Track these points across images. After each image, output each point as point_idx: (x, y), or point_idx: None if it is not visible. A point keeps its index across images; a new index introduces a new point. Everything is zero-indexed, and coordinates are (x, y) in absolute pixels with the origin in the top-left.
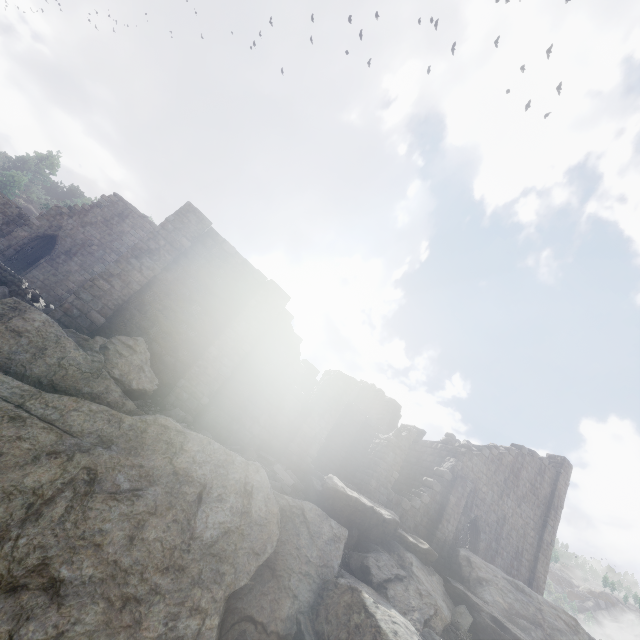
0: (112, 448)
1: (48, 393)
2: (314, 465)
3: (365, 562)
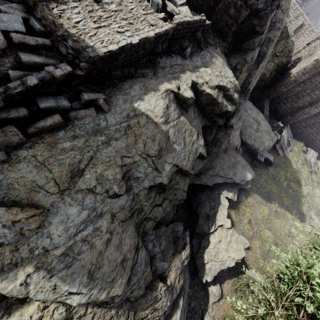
0: (264, 61)
1: (258, 69)
2: None
3: None
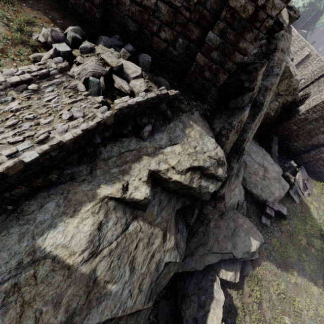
0: (263, 109)
1: (254, 122)
2: None
3: (274, 38)
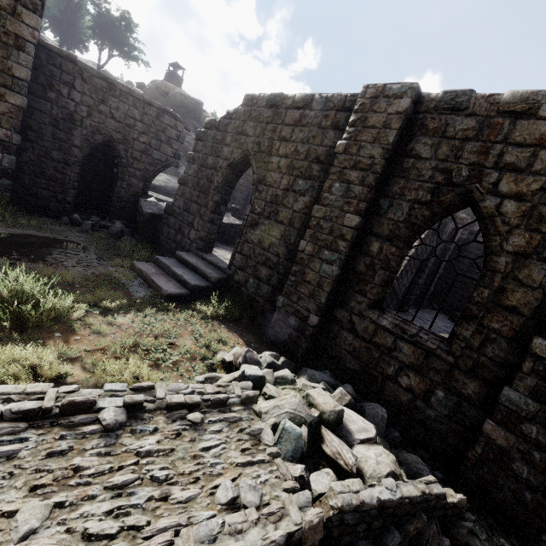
0: None
1: None
2: (422, 290)
3: None
